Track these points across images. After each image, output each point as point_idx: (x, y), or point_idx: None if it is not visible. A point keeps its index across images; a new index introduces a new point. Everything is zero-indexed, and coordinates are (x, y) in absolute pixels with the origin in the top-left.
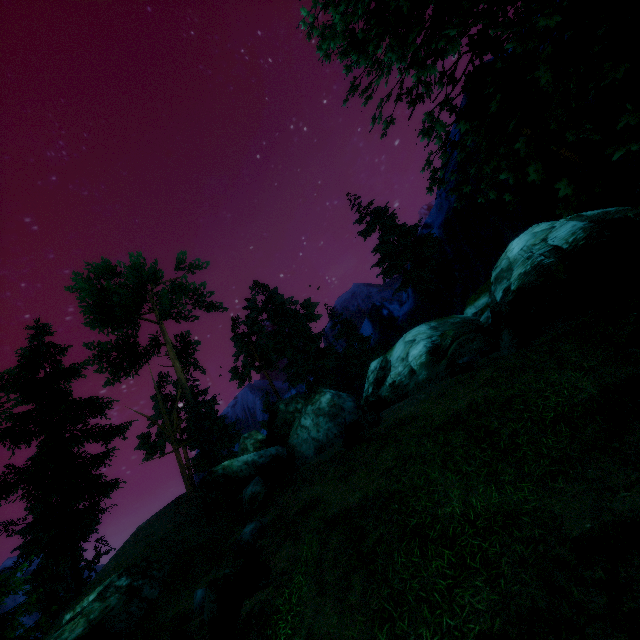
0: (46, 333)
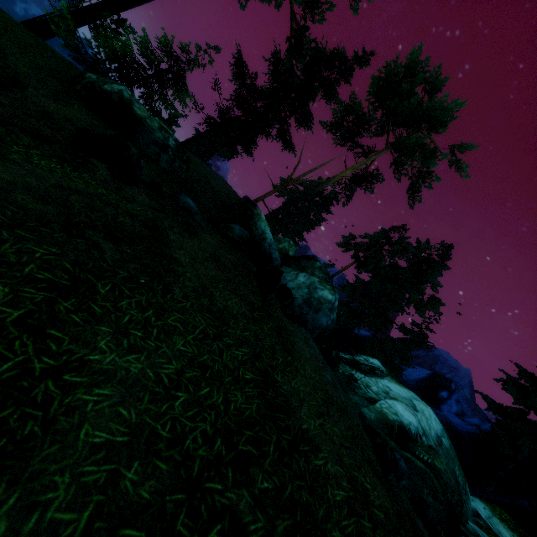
0: (362, 64)
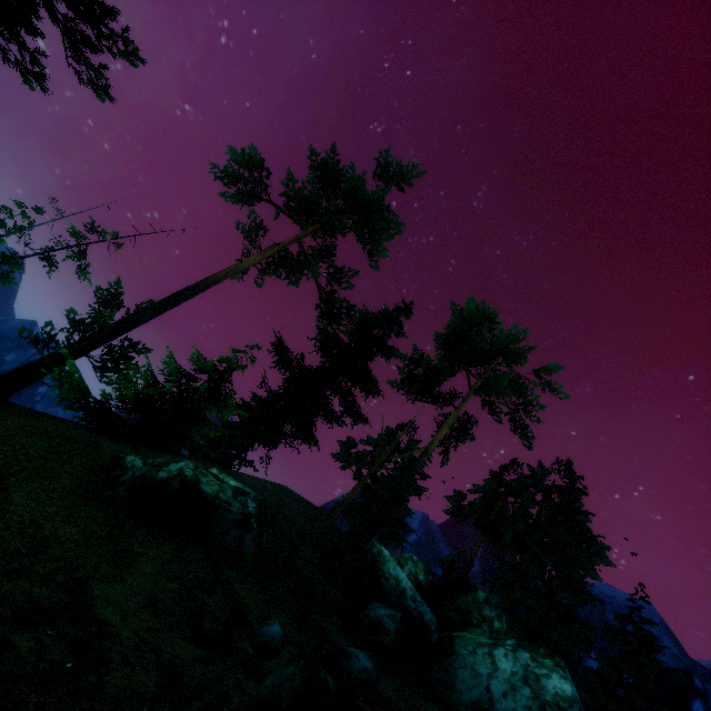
0: (406, 314)
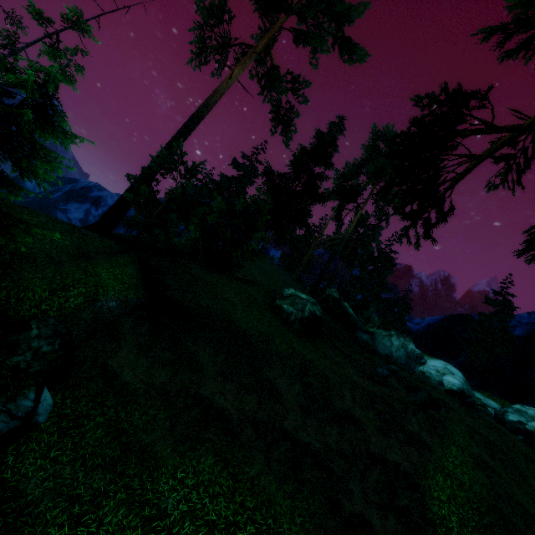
0: (340, 130)
